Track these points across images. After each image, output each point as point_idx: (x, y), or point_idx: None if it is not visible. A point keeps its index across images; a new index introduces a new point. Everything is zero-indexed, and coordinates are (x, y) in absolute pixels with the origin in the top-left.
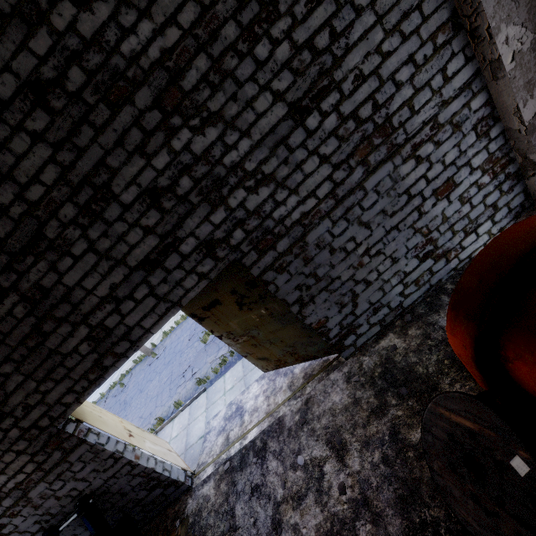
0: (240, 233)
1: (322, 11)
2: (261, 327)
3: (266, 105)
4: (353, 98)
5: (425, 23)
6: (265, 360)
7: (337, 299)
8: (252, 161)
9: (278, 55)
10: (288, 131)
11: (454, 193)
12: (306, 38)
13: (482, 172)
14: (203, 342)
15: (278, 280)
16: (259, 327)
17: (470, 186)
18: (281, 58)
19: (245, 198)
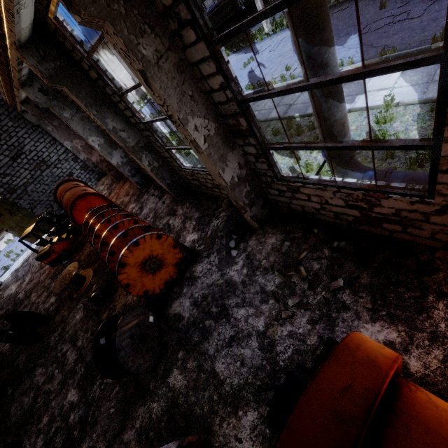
0: (2, 189)
1: (15, 139)
2: (23, 221)
3: (3, 158)
4: (31, 155)
5: (46, 140)
6: (31, 237)
7: (45, 206)
8: (2, 170)
9: (4, 147)
10: (12, 163)
11: (74, 175)
12: (12, 144)
13: (81, 170)
14: (7, 257)
15: (20, 202)
16: (22, 222)
17: (78, 173)
18: (5, 148)
19: (2, 180)
